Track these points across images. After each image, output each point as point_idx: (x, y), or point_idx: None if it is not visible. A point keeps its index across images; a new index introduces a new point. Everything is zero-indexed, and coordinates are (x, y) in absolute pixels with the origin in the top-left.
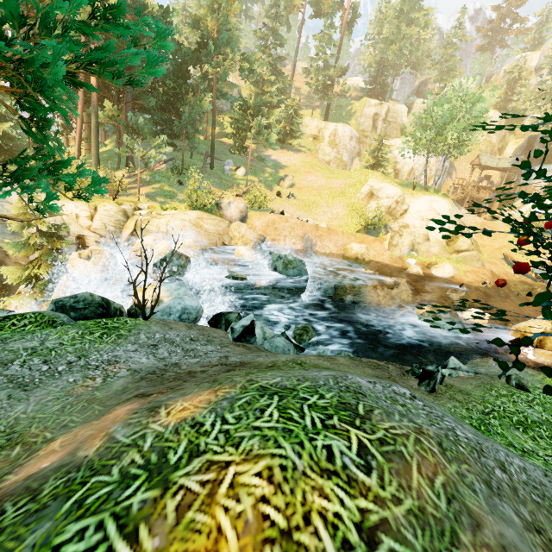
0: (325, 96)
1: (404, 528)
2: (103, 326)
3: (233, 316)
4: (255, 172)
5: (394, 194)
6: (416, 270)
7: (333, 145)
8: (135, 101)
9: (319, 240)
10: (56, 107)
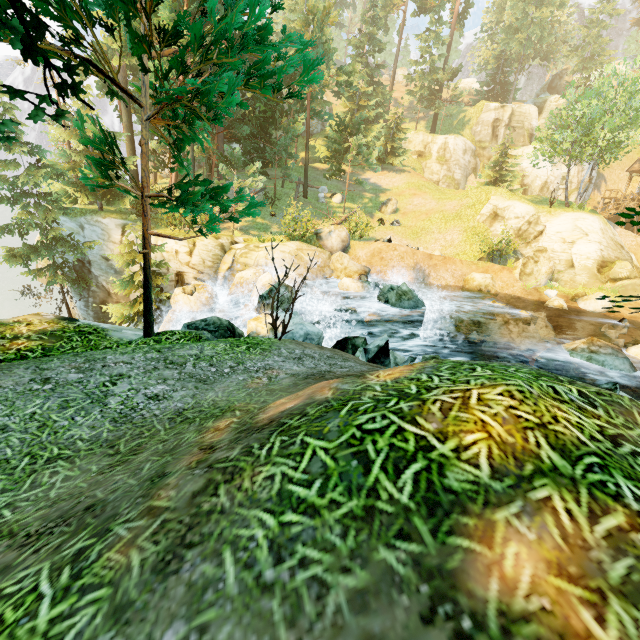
0: (432, 104)
1: None
2: (244, 342)
3: (359, 341)
4: (353, 199)
5: (525, 213)
6: (557, 303)
7: (442, 161)
8: (227, 130)
9: (433, 270)
10: (196, 134)
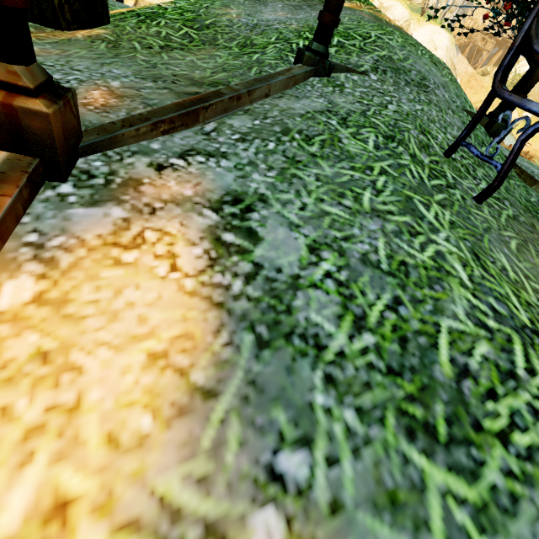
0: None
1: None
2: None
3: None
4: None
5: (401, 17)
6: None
7: None
8: None
9: None
10: None
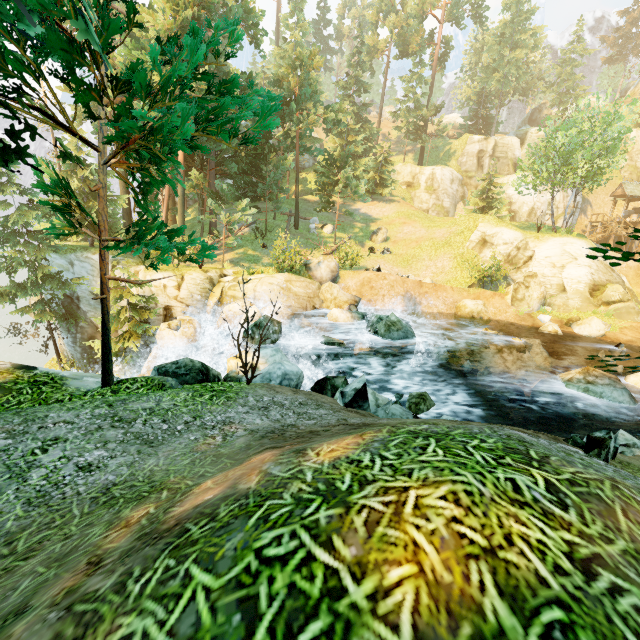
0: (418, 138)
1: (624, 566)
2: (210, 389)
3: (339, 381)
4: (344, 229)
5: (513, 239)
6: (552, 328)
7: (431, 191)
8: (219, 167)
9: (424, 298)
10: (165, 176)
